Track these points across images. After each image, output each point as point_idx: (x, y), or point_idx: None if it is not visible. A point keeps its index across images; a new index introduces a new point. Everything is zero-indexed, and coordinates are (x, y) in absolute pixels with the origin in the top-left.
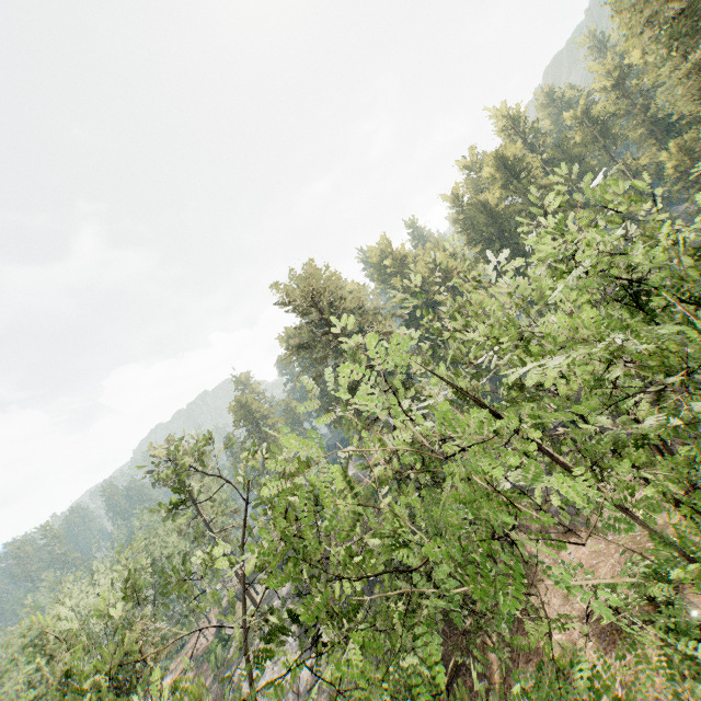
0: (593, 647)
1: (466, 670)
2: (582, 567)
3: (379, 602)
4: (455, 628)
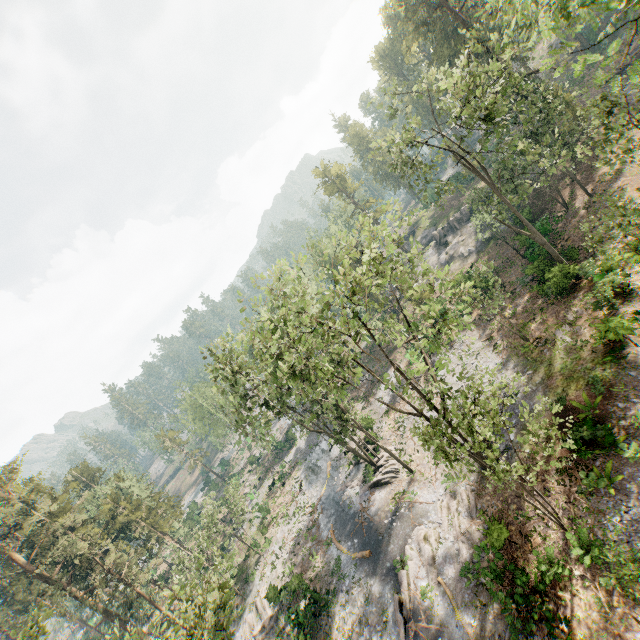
0: (633, 155)
1: (547, 210)
2: (639, 114)
3: (494, 166)
4: (541, 198)
